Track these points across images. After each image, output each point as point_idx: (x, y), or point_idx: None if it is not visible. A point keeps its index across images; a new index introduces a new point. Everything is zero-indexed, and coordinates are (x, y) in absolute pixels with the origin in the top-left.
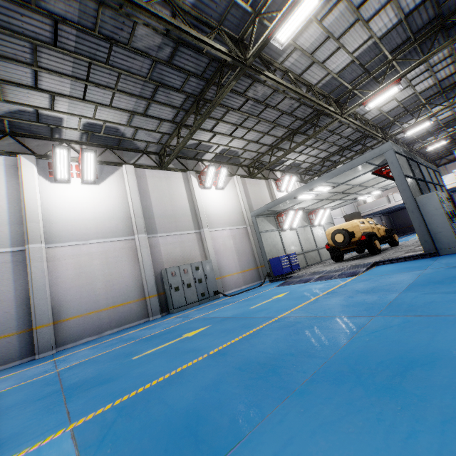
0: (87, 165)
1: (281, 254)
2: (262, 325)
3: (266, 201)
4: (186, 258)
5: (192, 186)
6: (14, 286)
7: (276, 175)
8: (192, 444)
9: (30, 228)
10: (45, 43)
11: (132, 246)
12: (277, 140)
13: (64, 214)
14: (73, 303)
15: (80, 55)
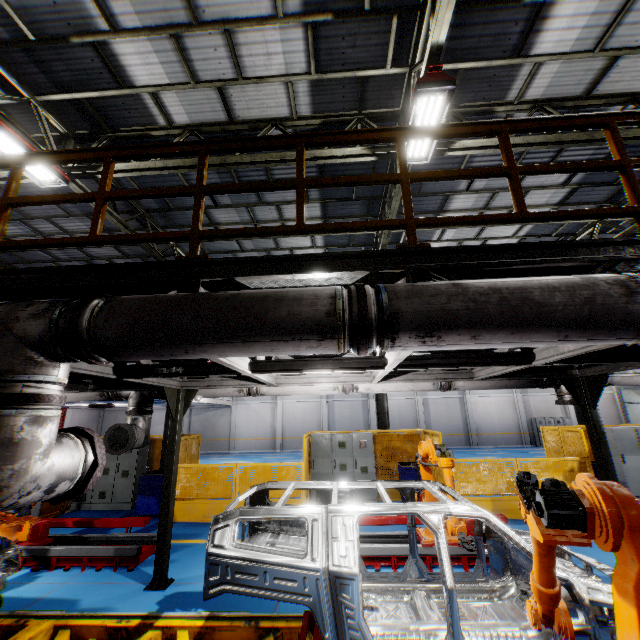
0: None
1: None
2: None
3: None
4: (549, 413)
5: None
6: (460, 413)
7: None
8: None
9: None
10: None
11: (511, 400)
12: None
13: None
14: (483, 427)
15: None
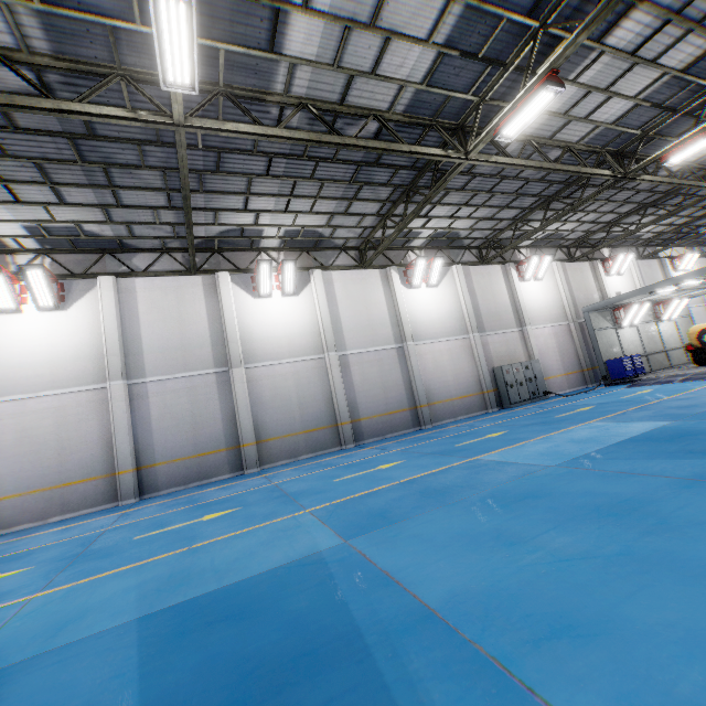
0: (434, 271)
1: (618, 355)
2: (656, 401)
3: (591, 290)
4: (511, 358)
5: (512, 280)
6: (401, 374)
7: (603, 253)
8: (674, 415)
9: (404, 329)
10: (456, 189)
11: (467, 344)
12: (620, 216)
13: (419, 316)
14: (435, 391)
15: (473, 191)
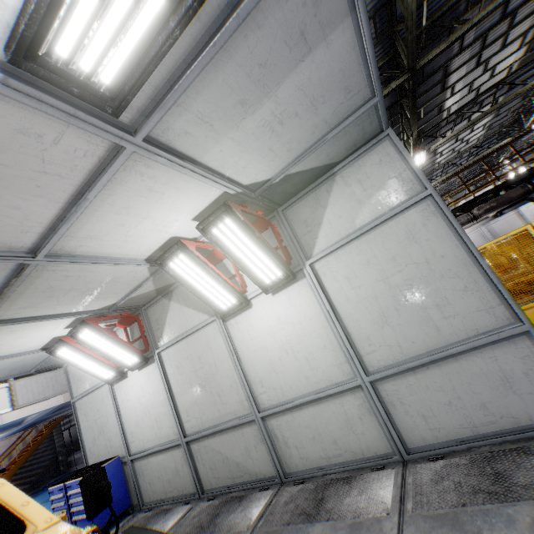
0: None
1: None
2: None
3: None
4: (511, 228)
5: None
6: None
7: None
8: None
9: None
10: None
11: (479, 233)
12: None
13: None
14: None
15: None
